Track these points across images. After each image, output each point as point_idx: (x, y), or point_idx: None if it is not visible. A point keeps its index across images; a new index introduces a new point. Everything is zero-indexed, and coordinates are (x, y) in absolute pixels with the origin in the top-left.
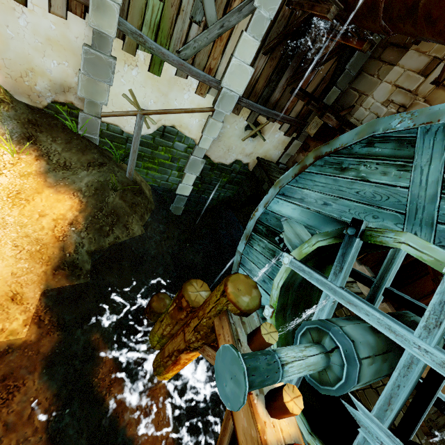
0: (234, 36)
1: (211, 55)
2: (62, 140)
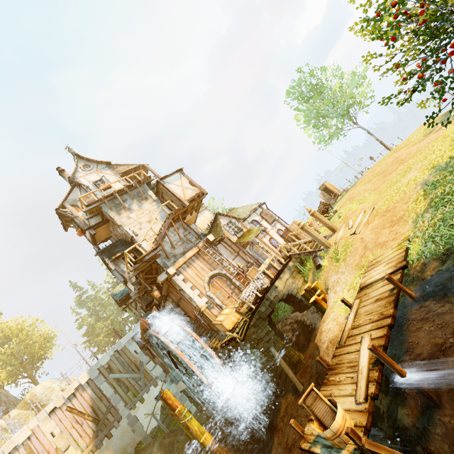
0: (146, 369)
1: (147, 378)
2: (144, 452)
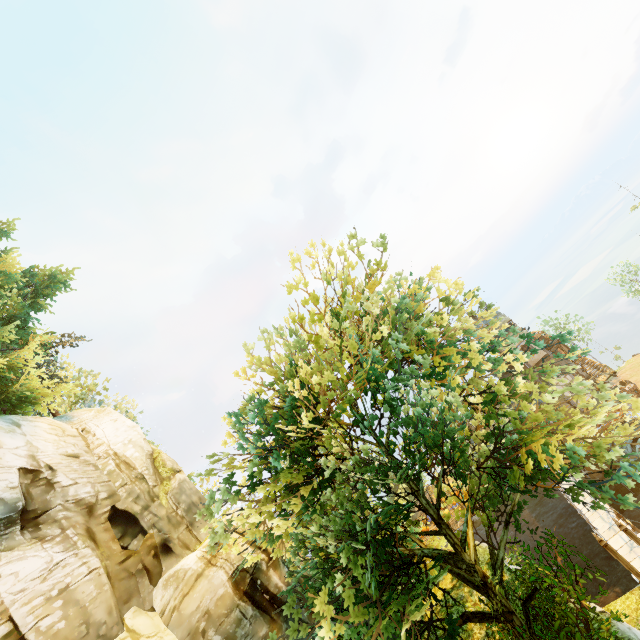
0: None
1: None
2: None
